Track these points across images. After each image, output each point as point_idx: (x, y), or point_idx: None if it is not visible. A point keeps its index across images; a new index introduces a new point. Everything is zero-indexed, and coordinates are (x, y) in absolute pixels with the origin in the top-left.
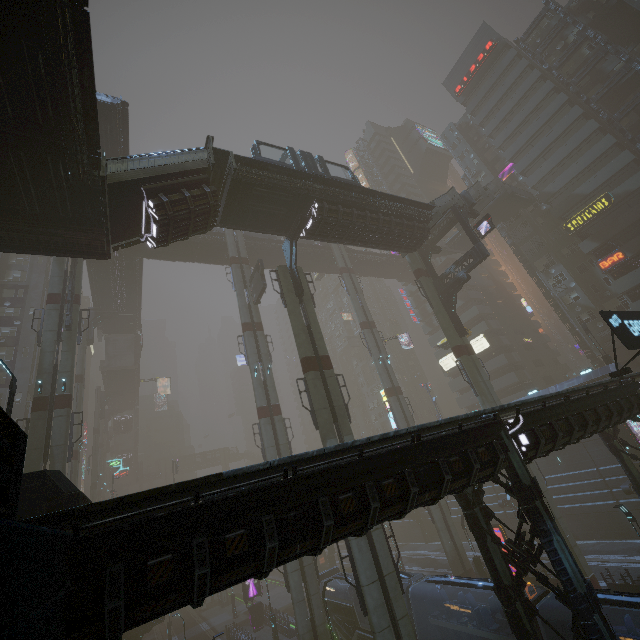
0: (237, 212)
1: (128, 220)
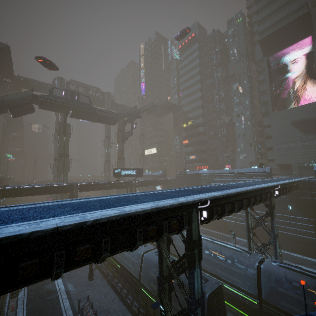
0: (44, 107)
1: (4, 110)
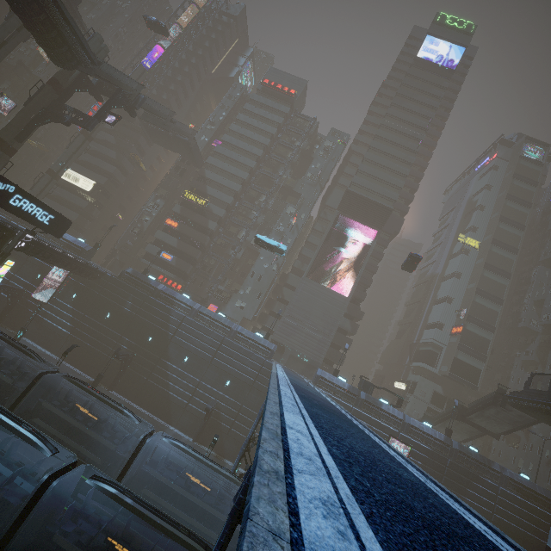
0: None
1: None
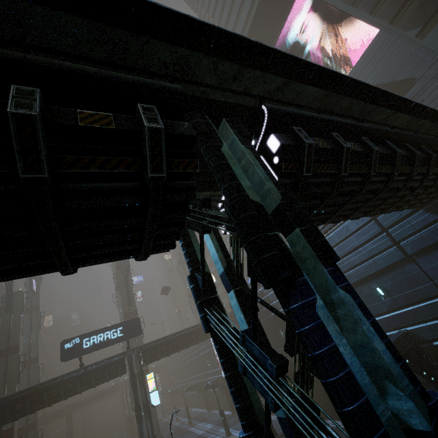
0: None
1: None
